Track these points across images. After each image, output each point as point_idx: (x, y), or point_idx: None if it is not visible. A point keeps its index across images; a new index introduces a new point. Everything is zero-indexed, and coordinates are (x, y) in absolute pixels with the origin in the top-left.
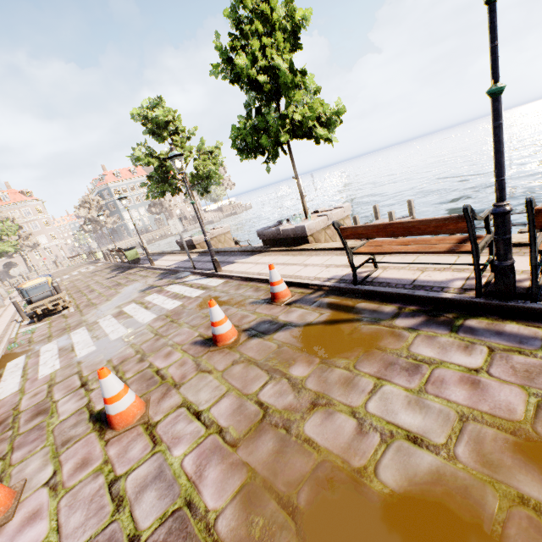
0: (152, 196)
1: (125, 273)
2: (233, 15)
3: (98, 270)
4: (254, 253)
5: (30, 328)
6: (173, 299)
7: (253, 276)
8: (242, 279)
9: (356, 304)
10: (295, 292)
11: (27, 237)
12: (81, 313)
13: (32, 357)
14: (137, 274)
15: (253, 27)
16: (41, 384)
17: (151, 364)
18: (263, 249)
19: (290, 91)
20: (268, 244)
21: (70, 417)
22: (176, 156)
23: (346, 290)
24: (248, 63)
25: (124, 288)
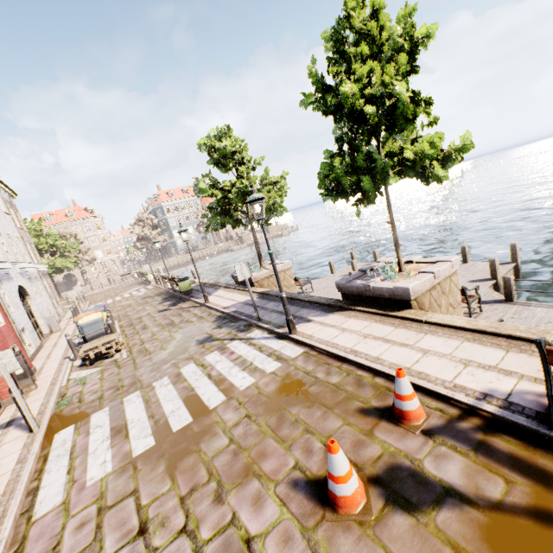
0: (212, 229)
1: (178, 306)
2: (336, 37)
3: (149, 296)
4: (332, 309)
5: (81, 373)
6: (241, 369)
7: (347, 355)
8: (329, 354)
9: None
10: (428, 406)
11: (86, 252)
12: (135, 364)
13: (81, 433)
14: (191, 312)
15: (359, 49)
16: (89, 500)
17: (234, 516)
18: (345, 306)
19: (408, 125)
20: (349, 299)
21: None
22: (257, 200)
23: (532, 432)
24: (357, 93)
25: (178, 332)
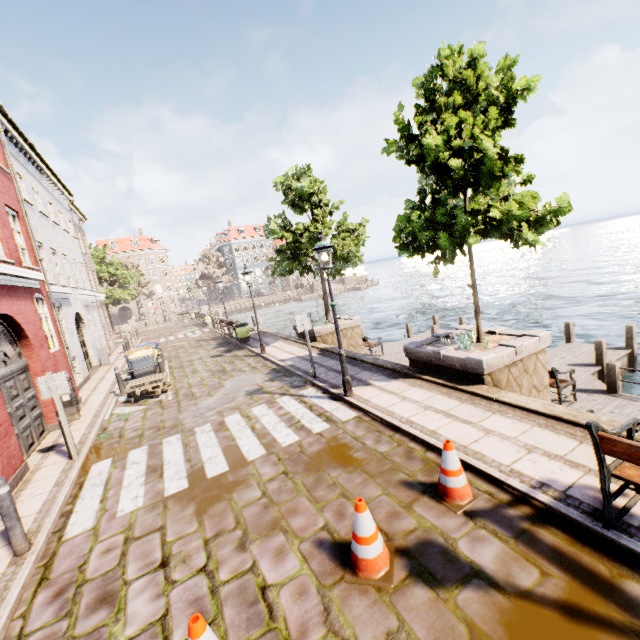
0: (278, 273)
1: (232, 353)
2: (426, 85)
3: (204, 339)
4: (396, 375)
5: (125, 410)
6: (287, 425)
7: (401, 425)
8: (383, 421)
9: (616, 578)
10: (478, 488)
11: (145, 285)
12: (179, 407)
13: (118, 467)
14: (245, 361)
15: (450, 99)
16: (118, 529)
17: (254, 564)
18: (410, 373)
19: (494, 183)
20: (416, 366)
21: (138, 638)
22: (324, 248)
23: (584, 528)
24: (441, 145)
25: (228, 380)
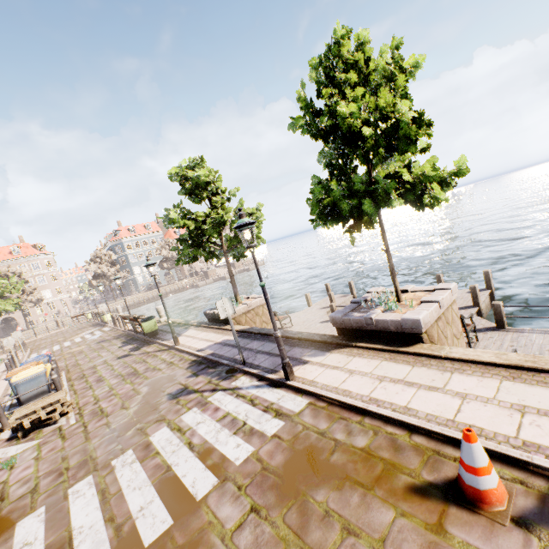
0: (183, 262)
1: (141, 351)
2: (326, 62)
3: (106, 339)
4: (329, 347)
5: (9, 451)
6: (232, 432)
7: (368, 406)
8: (342, 404)
9: None
10: (502, 477)
11: (31, 292)
12: (86, 433)
13: None
14: (158, 357)
15: (349, 76)
16: None
17: None
18: (343, 342)
19: (410, 146)
20: (346, 334)
21: None
22: (248, 224)
23: None
24: (356, 112)
25: (144, 383)
